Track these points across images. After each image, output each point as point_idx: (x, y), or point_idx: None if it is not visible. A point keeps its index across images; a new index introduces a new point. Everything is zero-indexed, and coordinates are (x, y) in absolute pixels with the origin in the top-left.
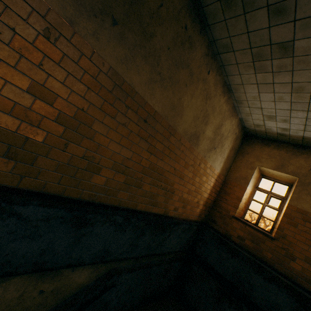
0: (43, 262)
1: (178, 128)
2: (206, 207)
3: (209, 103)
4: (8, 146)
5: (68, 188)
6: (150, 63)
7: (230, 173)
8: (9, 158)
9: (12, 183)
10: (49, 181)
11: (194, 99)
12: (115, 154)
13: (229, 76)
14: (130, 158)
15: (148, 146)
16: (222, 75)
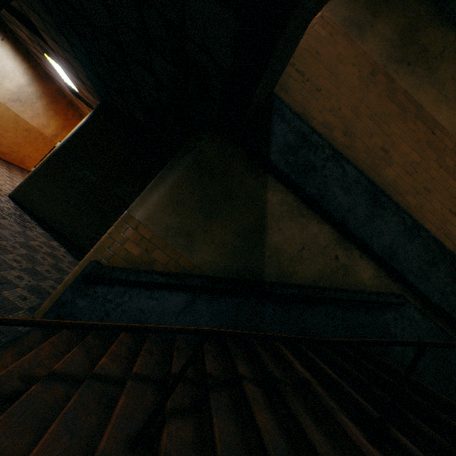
0: (347, 219)
1: None
2: None
3: None
4: (344, 127)
5: (368, 169)
6: (435, 88)
7: None
8: (343, 134)
9: (341, 150)
10: (358, 158)
11: None
12: (404, 154)
13: None
14: (418, 164)
15: (436, 158)
16: None
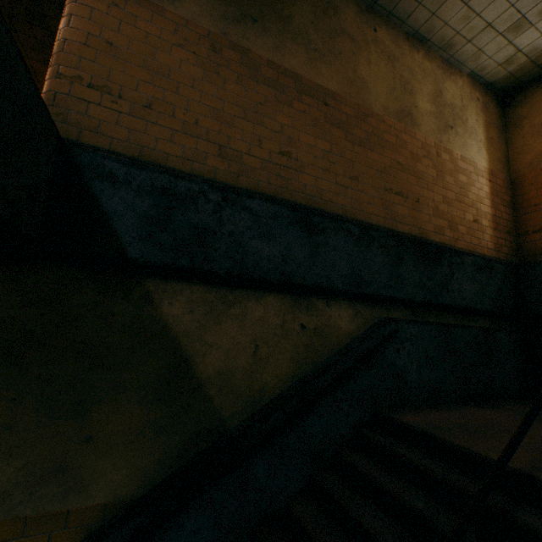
0: (289, 273)
1: (371, 107)
2: (501, 233)
3: (398, 66)
4: (219, 146)
5: (279, 189)
6: (301, 44)
7: (512, 166)
8: (223, 158)
9: (232, 182)
10: (260, 181)
11: (373, 66)
12: (310, 147)
13: (406, 20)
14: (330, 152)
15: (344, 135)
16: (396, 27)
